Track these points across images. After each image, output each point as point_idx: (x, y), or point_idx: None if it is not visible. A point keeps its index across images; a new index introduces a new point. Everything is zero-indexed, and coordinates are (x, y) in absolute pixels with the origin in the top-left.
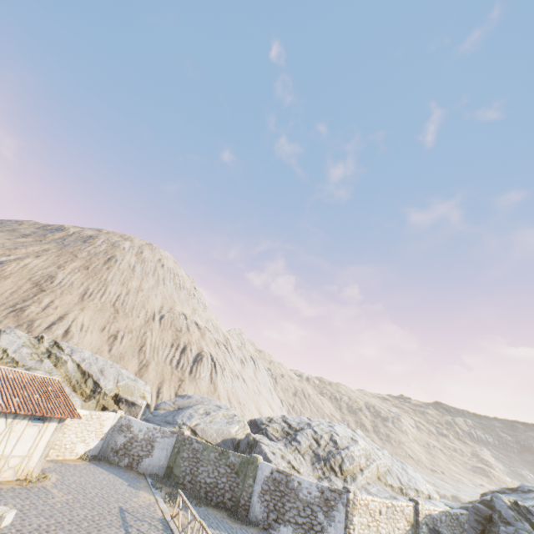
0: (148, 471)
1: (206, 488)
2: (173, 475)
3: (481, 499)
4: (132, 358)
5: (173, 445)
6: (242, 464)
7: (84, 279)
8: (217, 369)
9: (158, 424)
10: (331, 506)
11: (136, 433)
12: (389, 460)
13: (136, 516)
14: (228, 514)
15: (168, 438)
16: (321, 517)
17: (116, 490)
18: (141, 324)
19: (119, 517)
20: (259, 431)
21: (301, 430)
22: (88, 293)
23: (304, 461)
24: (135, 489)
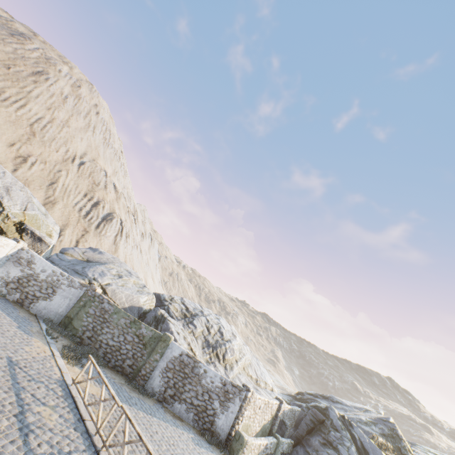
0: (42, 314)
1: (106, 349)
2: (71, 326)
3: (315, 405)
4: (38, 189)
5: (80, 297)
6: (153, 338)
7: (1, 77)
8: (123, 234)
9: (64, 269)
10: (229, 398)
11: (37, 272)
12: (250, 355)
13: (30, 375)
14: (126, 380)
15: (75, 289)
16: (217, 405)
17: (3, 331)
18: (58, 160)
19: (8, 374)
20: (161, 306)
21: (197, 316)
22: (2, 95)
23: (197, 344)
24: (27, 334)
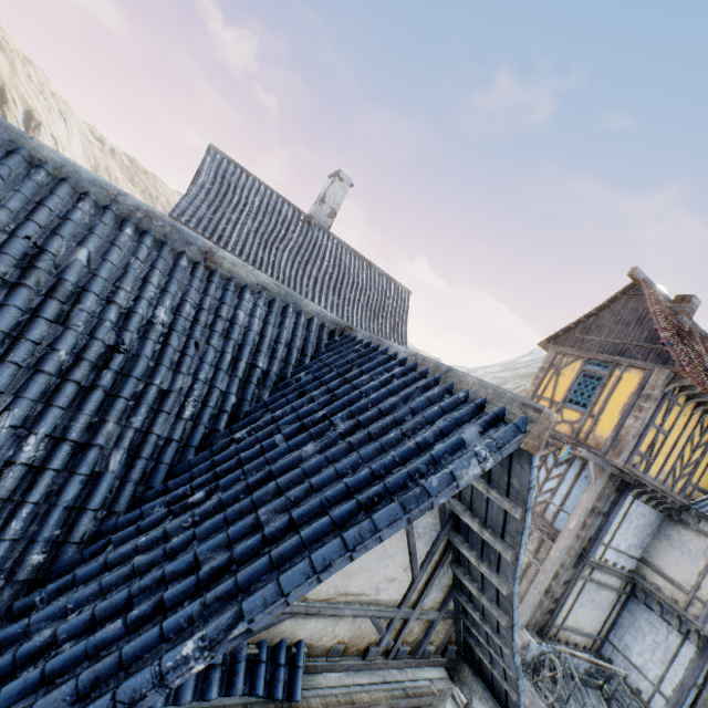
0: None
1: None
2: None
3: None
4: None
5: None
6: None
7: None
8: (60, 150)
9: None
10: None
11: None
12: None
13: None
14: None
15: None
16: None
17: None
18: None
19: None
20: None
21: None
22: None
23: None
24: None
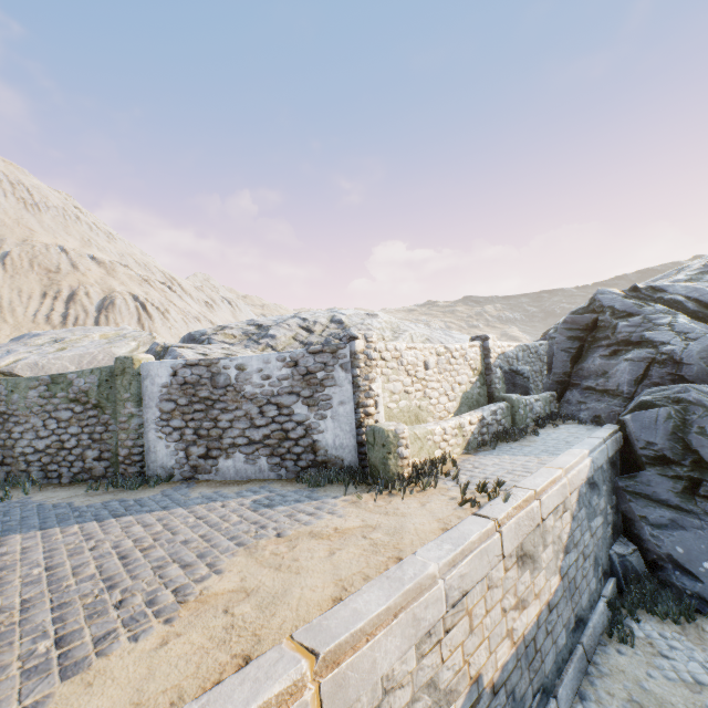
0: None
1: (41, 461)
2: None
3: (569, 314)
4: None
5: None
6: (103, 385)
7: None
8: (150, 312)
9: None
10: (319, 382)
11: None
12: (426, 331)
13: None
14: (89, 487)
15: None
16: (302, 412)
17: None
18: None
19: None
20: None
21: (279, 324)
22: None
23: None
24: None
